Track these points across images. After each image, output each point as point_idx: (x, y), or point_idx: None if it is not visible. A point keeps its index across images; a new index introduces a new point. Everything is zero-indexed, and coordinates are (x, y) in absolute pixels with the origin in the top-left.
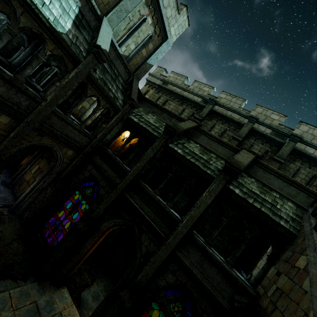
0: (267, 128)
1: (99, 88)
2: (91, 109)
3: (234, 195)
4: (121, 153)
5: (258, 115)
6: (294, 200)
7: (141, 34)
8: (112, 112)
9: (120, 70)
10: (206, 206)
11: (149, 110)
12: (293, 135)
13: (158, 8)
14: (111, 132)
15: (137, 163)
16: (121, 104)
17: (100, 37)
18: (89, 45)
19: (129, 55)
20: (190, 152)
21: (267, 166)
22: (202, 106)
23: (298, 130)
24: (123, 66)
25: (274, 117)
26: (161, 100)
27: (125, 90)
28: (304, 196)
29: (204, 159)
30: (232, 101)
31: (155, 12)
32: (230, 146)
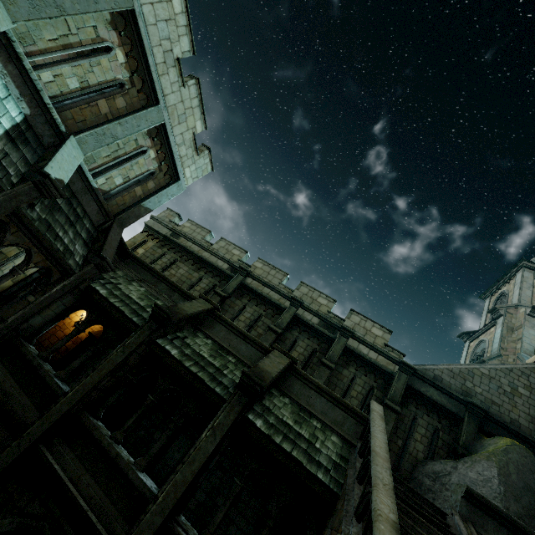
0: (314, 315)
1: (34, 234)
2: (19, 259)
3: (254, 431)
4: (67, 350)
5: (303, 296)
6: (341, 430)
7: (136, 167)
8: (57, 275)
9: (89, 208)
10: (206, 459)
11: (135, 276)
12: (344, 328)
13: (167, 143)
14: (46, 311)
15: (86, 375)
16: (79, 263)
17: (56, 161)
18: (31, 168)
19: (111, 191)
20: (193, 353)
21: (306, 376)
22: (229, 276)
23: (350, 321)
24: (96, 203)
25: (321, 301)
26: (166, 259)
27: (92, 240)
28: (353, 423)
29: (215, 367)
30: (271, 273)
31: (162, 146)
32: (258, 344)
